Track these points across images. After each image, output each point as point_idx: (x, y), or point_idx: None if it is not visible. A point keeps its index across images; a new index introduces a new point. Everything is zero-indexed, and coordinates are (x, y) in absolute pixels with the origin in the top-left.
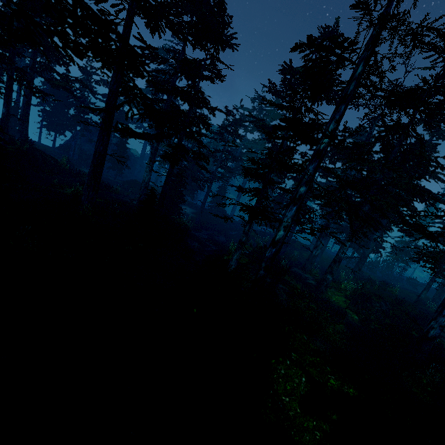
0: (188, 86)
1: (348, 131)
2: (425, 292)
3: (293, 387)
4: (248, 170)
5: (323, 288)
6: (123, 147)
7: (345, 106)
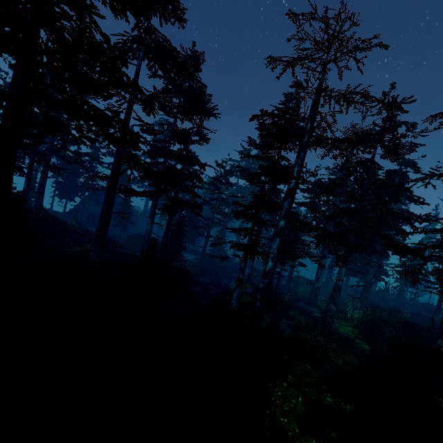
0: (180, 149)
1: (310, 171)
2: (437, 314)
3: (290, 408)
4: (237, 212)
5: (329, 320)
6: (127, 205)
7: (303, 153)
